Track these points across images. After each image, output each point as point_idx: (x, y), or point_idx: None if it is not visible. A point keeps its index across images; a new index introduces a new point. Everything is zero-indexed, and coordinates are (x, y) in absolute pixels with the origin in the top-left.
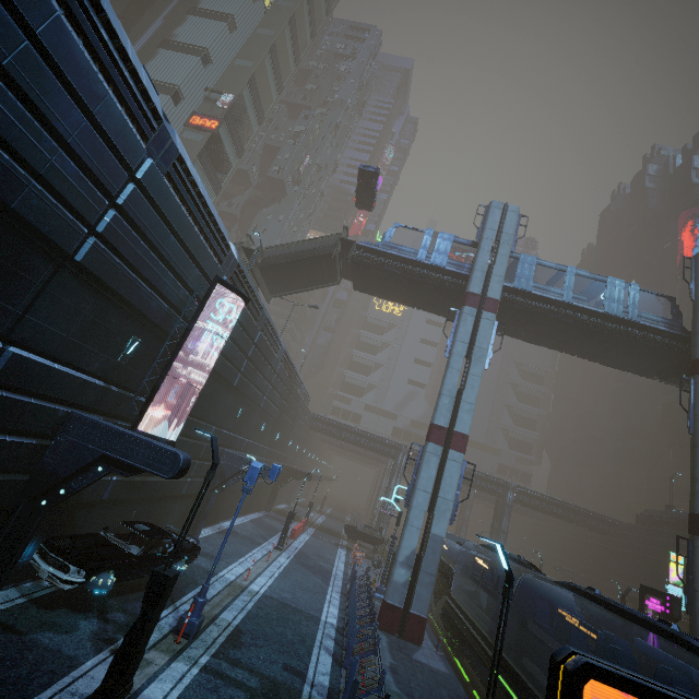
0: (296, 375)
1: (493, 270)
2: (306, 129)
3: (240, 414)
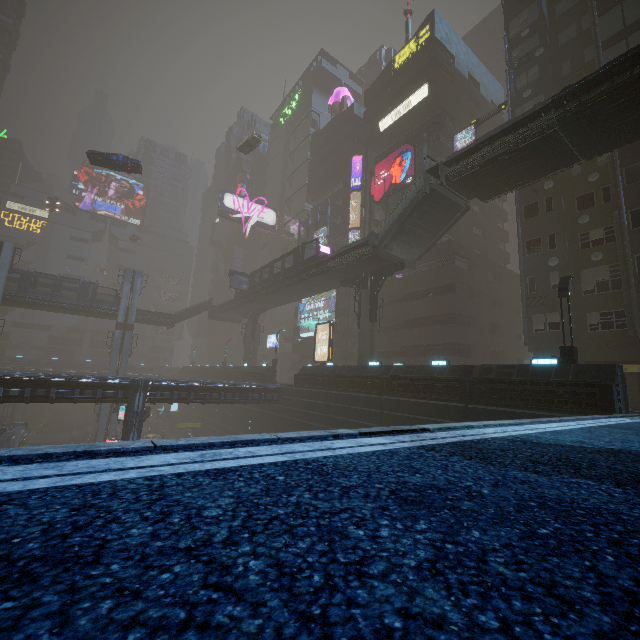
0: None
1: None
2: None
3: None
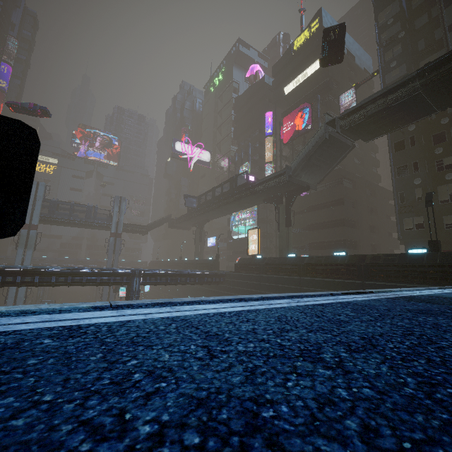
0: None
1: (34, 212)
2: None
3: None
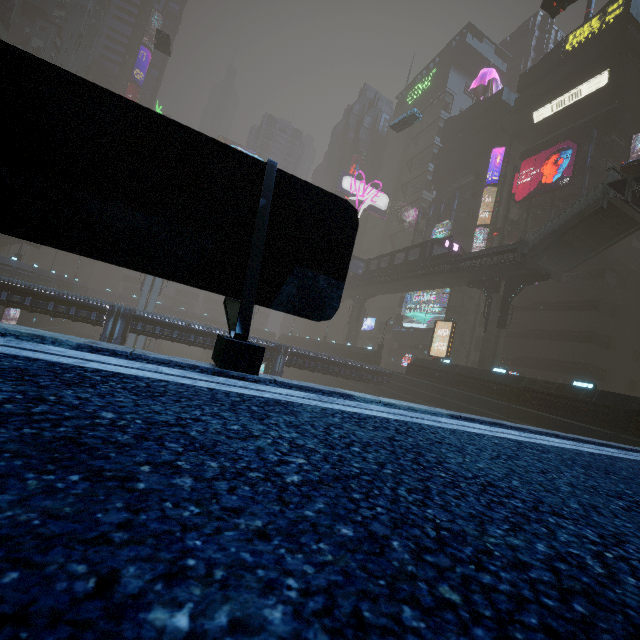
0: (71, 284)
1: None
2: (45, 45)
3: (35, 320)
